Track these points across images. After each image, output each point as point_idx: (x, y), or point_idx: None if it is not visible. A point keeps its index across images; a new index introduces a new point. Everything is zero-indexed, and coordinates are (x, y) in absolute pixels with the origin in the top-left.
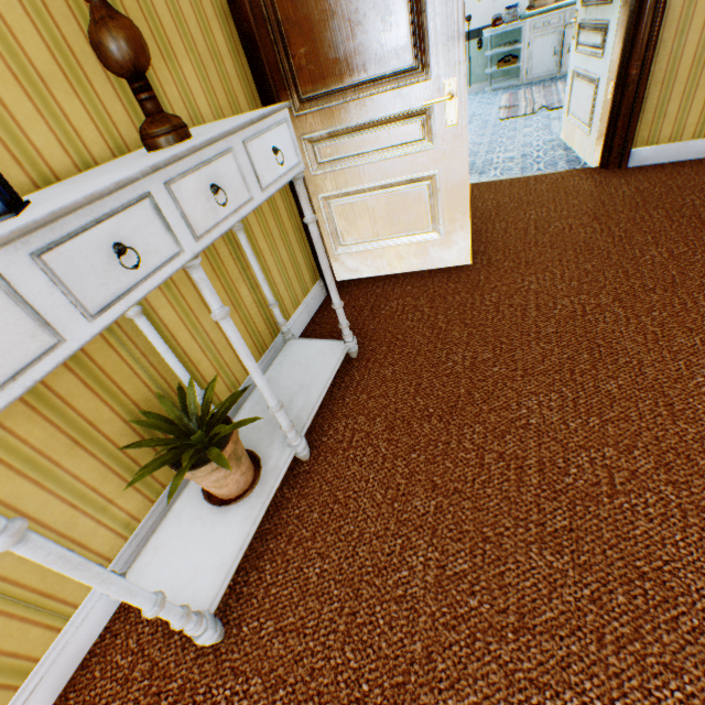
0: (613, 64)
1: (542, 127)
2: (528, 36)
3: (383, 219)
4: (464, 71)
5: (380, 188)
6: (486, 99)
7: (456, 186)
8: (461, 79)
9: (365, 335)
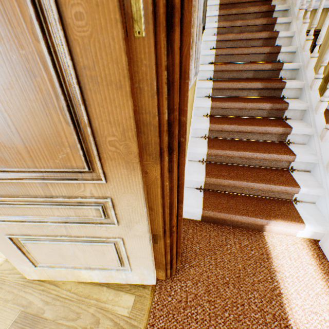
0: None
1: None
2: None
3: None
4: None
5: None
6: None
7: None
8: None
9: None
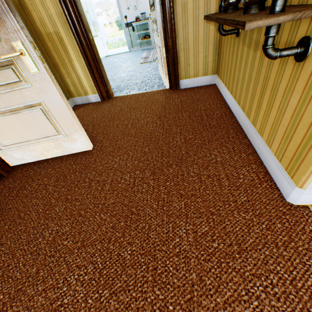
0: (162, 39)
1: (155, 67)
2: (151, 27)
3: (22, 129)
4: (24, 36)
5: (9, 111)
6: (139, 54)
7: (60, 108)
8: (25, 42)
9: (1, 214)
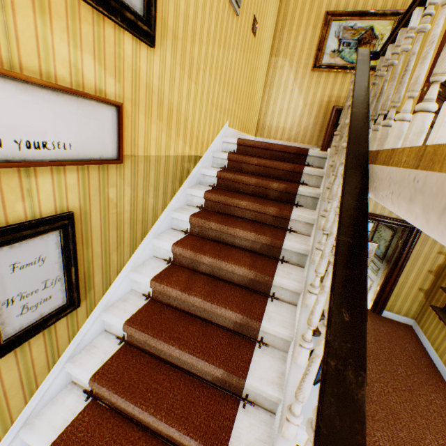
0: (380, 281)
1: None
2: None
3: None
4: None
5: None
6: None
7: None
8: None
9: None
